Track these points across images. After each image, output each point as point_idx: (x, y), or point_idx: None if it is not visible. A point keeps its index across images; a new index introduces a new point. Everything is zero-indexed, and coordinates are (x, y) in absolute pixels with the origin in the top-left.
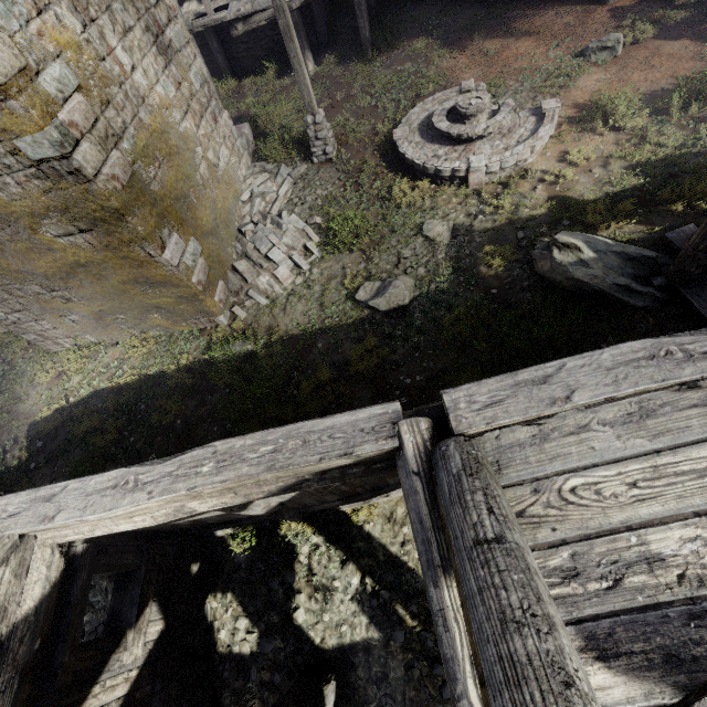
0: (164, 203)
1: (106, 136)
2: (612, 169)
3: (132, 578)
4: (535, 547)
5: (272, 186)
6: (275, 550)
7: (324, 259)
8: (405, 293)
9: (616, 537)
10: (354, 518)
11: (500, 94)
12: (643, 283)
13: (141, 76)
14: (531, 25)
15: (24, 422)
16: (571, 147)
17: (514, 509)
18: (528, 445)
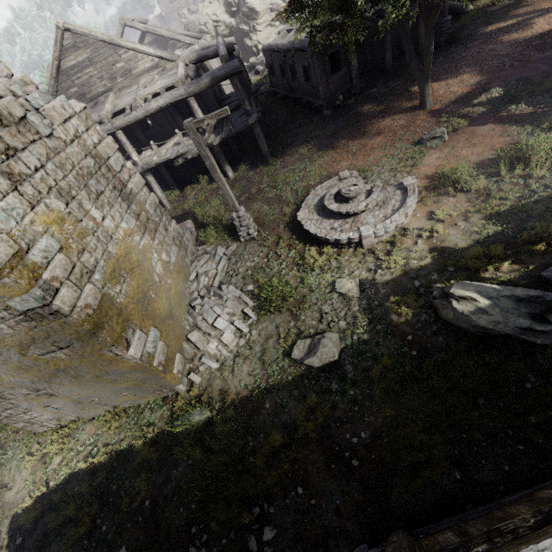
0: (128, 309)
1: (81, 275)
2: (473, 221)
3: None
4: None
5: (212, 264)
6: None
7: (259, 320)
8: (334, 350)
9: None
10: None
11: (369, 176)
12: (540, 320)
13: (110, 221)
14: (378, 129)
15: (8, 513)
16: (434, 208)
17: None
18: None
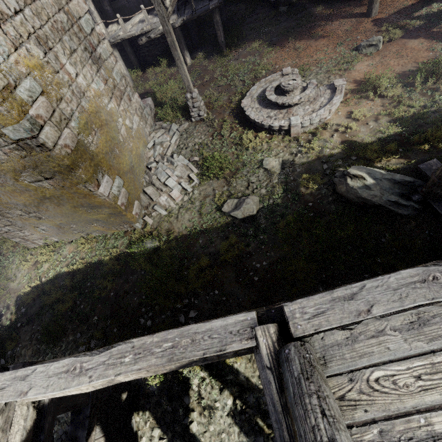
0: (98, 157)
1: (60, 120)
2: (381, 122)
3: (82, 411)
4: (353, 425)
5: (167, 137)
6: (176, 382)
7: (201, 184)
8: (254, 207)
9: (410, 419)
10: (227, 360)
11: (307, 75)
12: (406, 198)
13: (82, 79)
14: (324, 31)
15: (13, 295)
16: (354, 108)
17: (337, 394)
18: (344, 345)
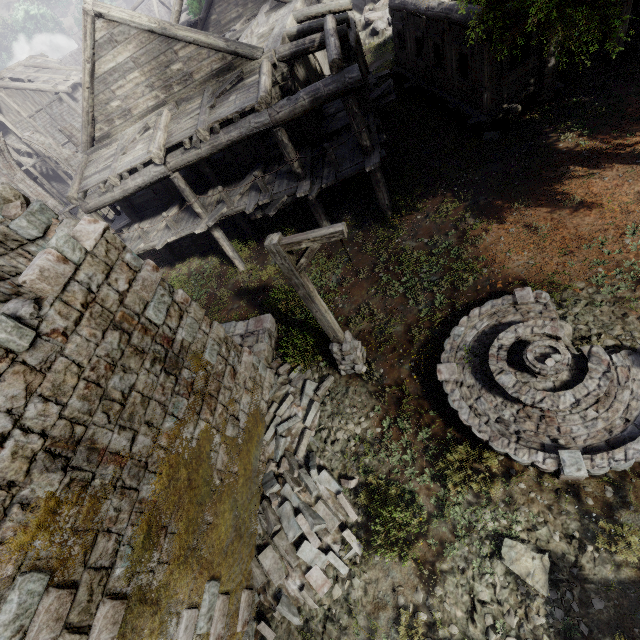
0: (170, 585)
1: (90, 595)
2: None
3: None
4: None
5: (297, 411)
6: None
7: (366, 559)
8: None
9: None
10: None
11: (569, 302)
12: None
13: (144, 436)
14: (587, 192)
15: None
16: None
17: None
18: None
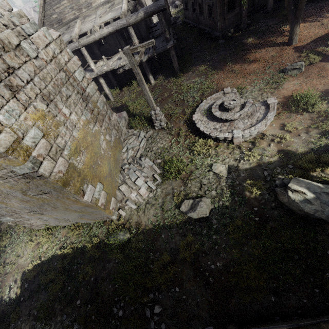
0: (84, 172)
1: (56, 152)
2: (311, 134)
3: None
4: None
5: (136, 142)
6: None
7: (163, 183)
8: (206, 210)
9: None
10: None
11: (244, 92)
12: None
13: (74, 115)
14: (255, 57)
15: (20, 270)
16: (286, 121)
17: None
18: None
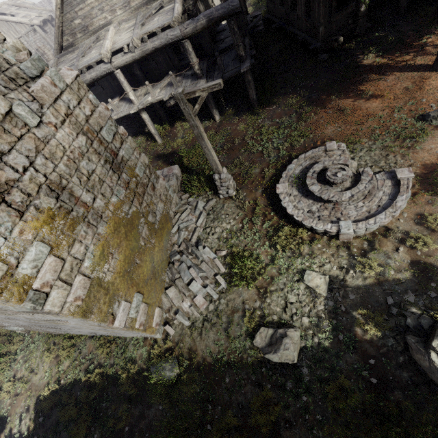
0: (115, 284)
1: (71, 269)
2: None
3: None
4: None
5: (192, 218)
6: None
7: (228, 290)
8: (294, 354)
9: None
10: None
11: (357, 150)
12: None
13: (100, 200)
14: (376, 88)
15: (34, 393)
16: (426, 210)
17: None
18: None
